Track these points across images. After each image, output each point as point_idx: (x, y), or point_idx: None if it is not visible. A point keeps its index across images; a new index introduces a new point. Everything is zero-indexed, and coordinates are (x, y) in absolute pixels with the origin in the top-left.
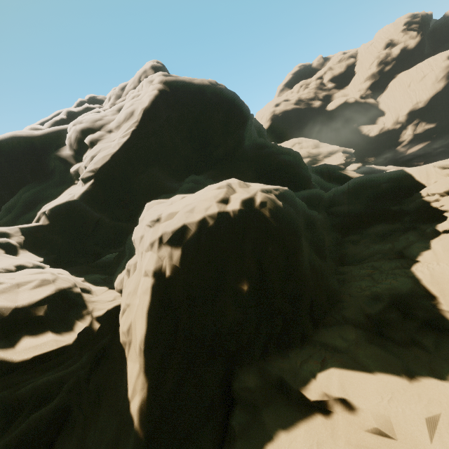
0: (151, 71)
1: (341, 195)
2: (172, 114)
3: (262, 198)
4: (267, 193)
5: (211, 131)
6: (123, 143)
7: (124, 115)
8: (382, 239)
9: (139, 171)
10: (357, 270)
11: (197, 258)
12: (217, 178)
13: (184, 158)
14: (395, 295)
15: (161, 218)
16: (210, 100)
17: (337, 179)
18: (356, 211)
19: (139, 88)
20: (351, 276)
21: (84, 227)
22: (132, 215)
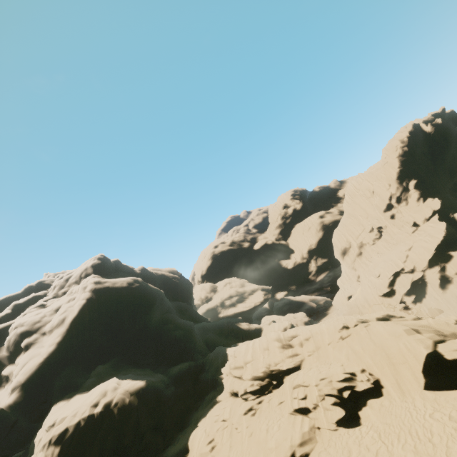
0: (90, 269)
1: (208, 362)
2: (94, 315)
3: (117, 399)
4: (124, 392)
5: (121, 324)
6: (50, 351)
7: (57, 321)
8: (206, 405)
9: (57, 372)
10: (179, 435)
11: (68, 452)
12: (118, 365)
13: (99, 348)
14: (172, 454)
15: (55, 423)
16: (126, 297)
17: (233, 332)
18: (207, 379)
19: (77, 290)
20: (174, 441)
21: (1, 432)
22: (42, 414)
